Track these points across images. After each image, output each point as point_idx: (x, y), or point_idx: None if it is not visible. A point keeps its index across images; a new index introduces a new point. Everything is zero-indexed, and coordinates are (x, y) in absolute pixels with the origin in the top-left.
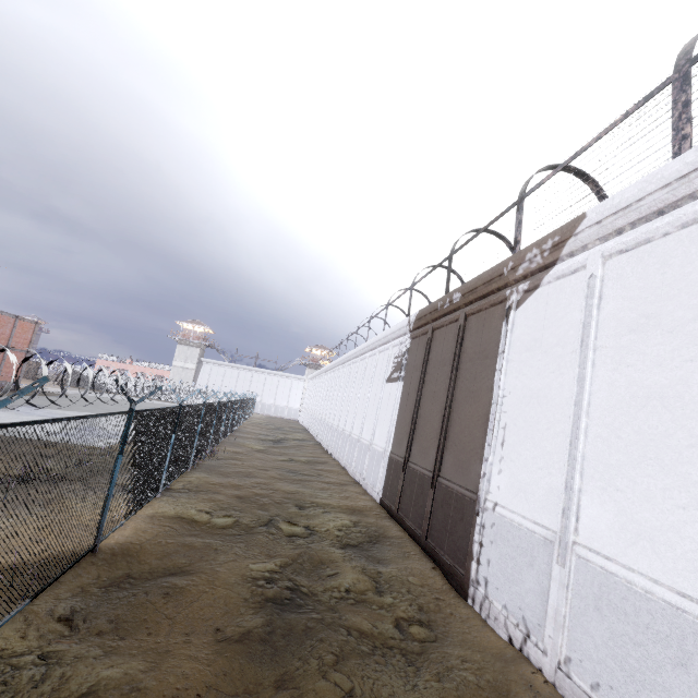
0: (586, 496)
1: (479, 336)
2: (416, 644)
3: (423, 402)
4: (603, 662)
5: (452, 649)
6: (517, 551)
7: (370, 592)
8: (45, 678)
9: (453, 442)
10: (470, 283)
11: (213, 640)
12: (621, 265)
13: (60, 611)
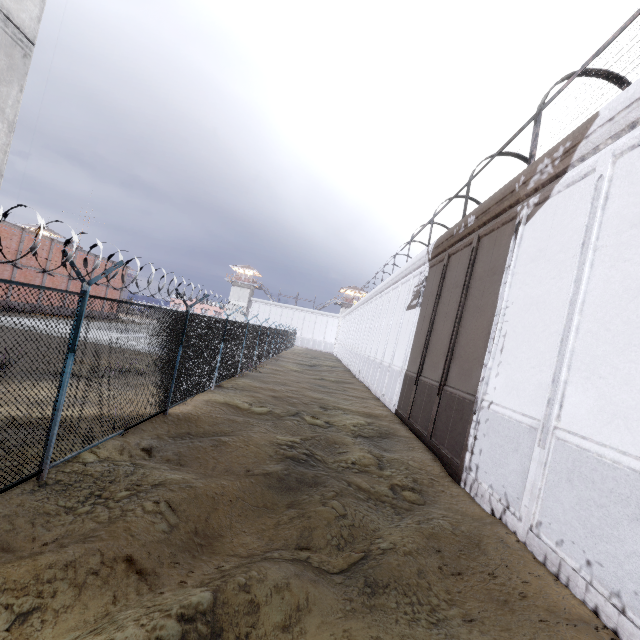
0: (571, 387)
1: (489, 255)
2: (405, 503)
3: (436, 323)
4: (569, 523)
5: (436, 510)
6: (505, 440)
7: (372, 467)
8: (133, 473)
9: (459, 354)
10: (484, 204)
11: (244, 475)
12: (631, 161)
13: (143, 444)
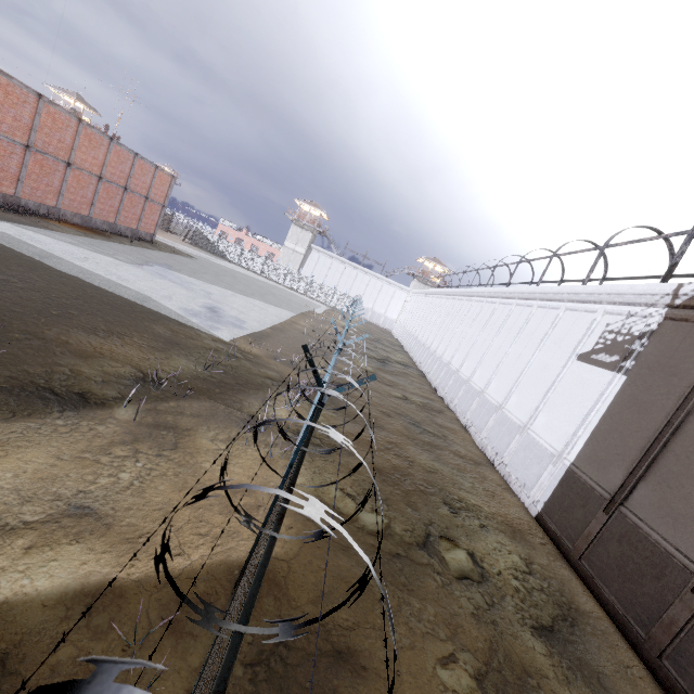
0: None
1: None
2: None
3: (687, 437)
4: None
5: None
6: None
7: None
8: None
9: None
10: None
11: None
12: None
13: None
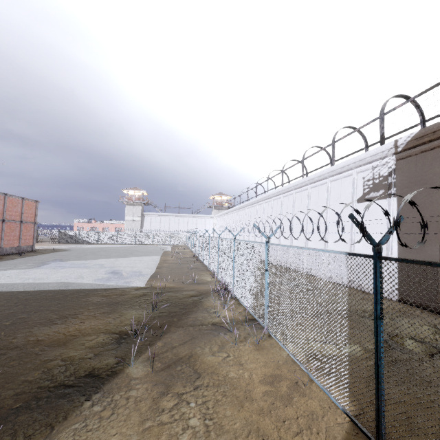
0: None
1: None
2: None
3: None
4: None
5: None
6: None
7: None
8: None
9: None
10: None
11: None
12: None
13: None
